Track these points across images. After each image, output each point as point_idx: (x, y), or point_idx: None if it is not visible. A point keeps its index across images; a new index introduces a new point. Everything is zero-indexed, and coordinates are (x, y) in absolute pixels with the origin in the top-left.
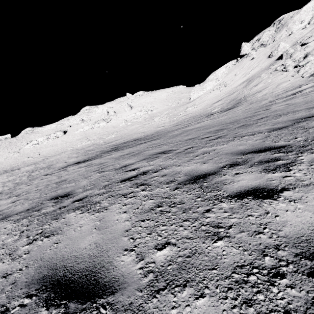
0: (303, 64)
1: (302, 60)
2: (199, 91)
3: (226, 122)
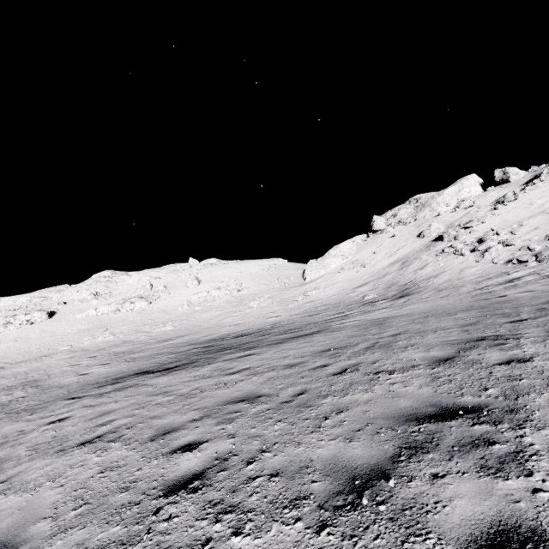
0: (484, 249)
1: (480, 244)
2: (320, 270)
3: (465, 309)
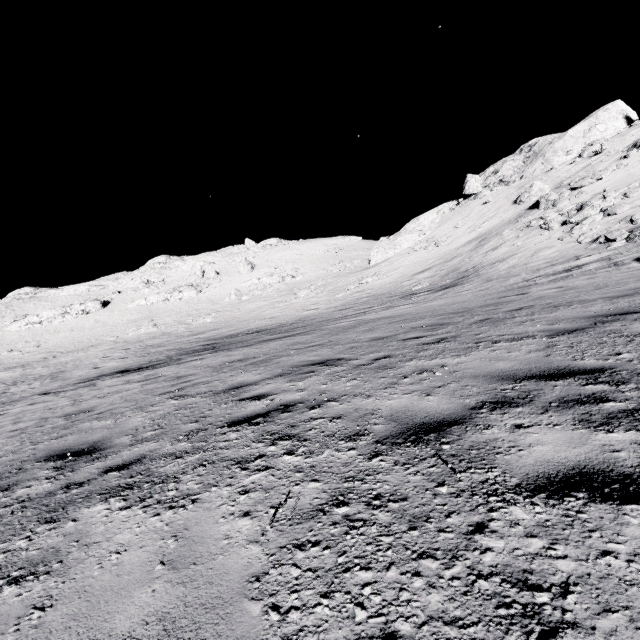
0: (578, 221)
1: (575, 214)
2: (388, 250)
3: (448, 312)
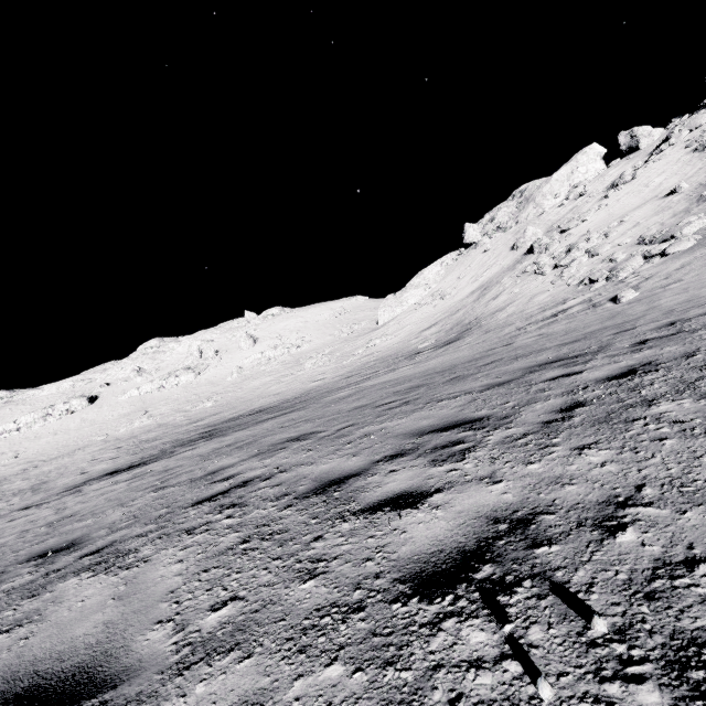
0: (567, 263)
1: (564, 257)
2: (395, 308)
3: (435, 371)
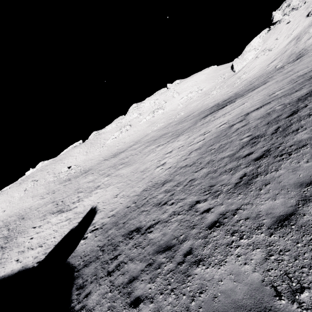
0: None
1: None
2: (242, 63)
3: None
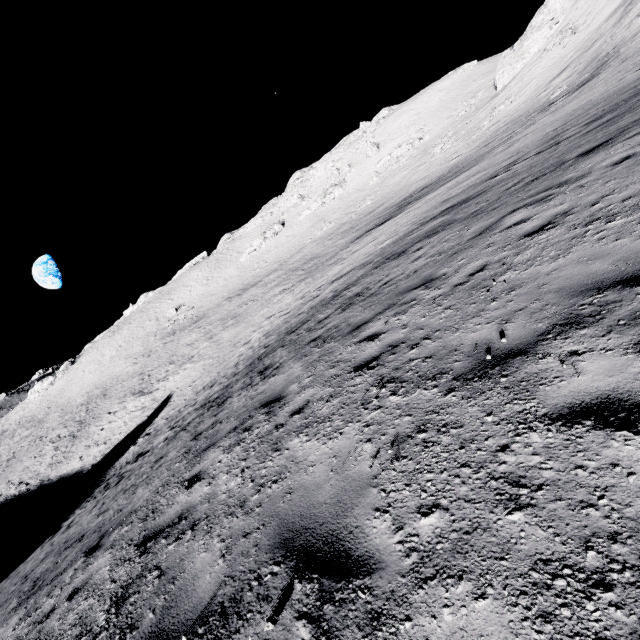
0: None
1: None
2: (515, 65)
3: (575, 109)
